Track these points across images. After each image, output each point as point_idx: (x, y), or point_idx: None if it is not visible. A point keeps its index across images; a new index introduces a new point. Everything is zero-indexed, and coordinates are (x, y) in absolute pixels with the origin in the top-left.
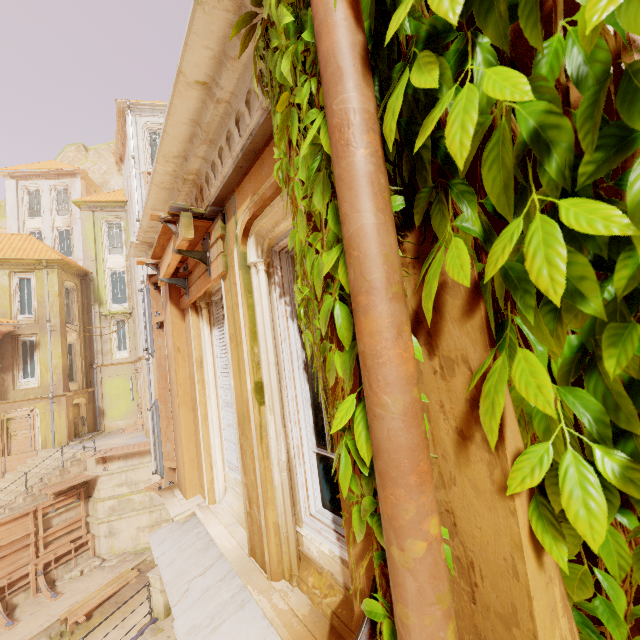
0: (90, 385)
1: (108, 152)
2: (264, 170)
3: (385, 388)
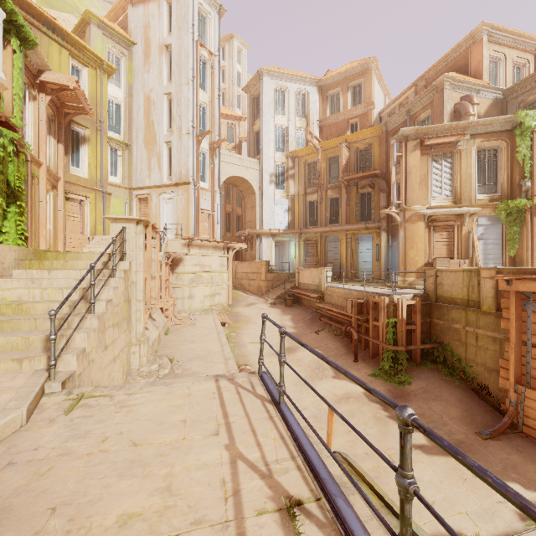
0: None
1: None
2: (490, 136)
3: (535, 159)
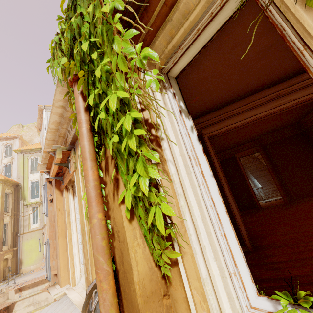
0: (15, 246)
1: (34, 126)
2: None
3: (87, 182)
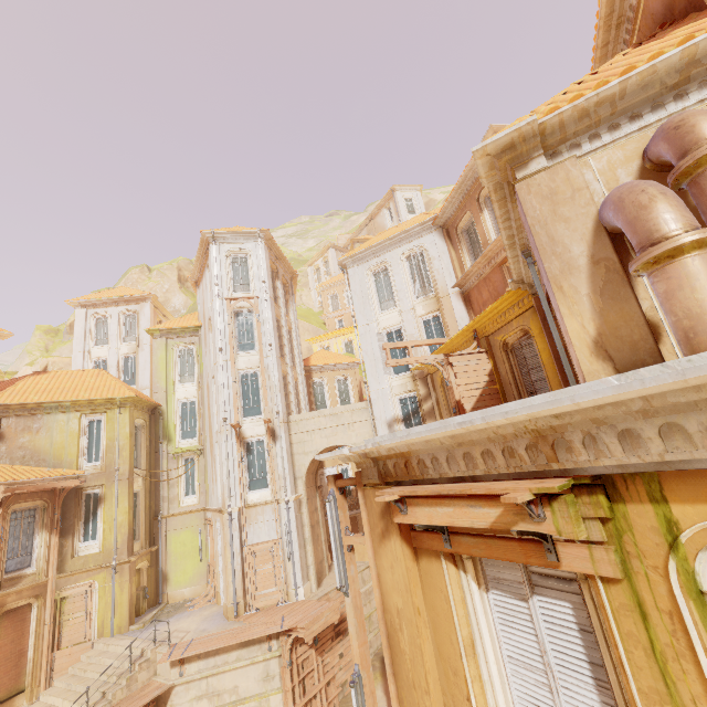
0: (153, 542)
1: (171, 271)
2: None
3: None
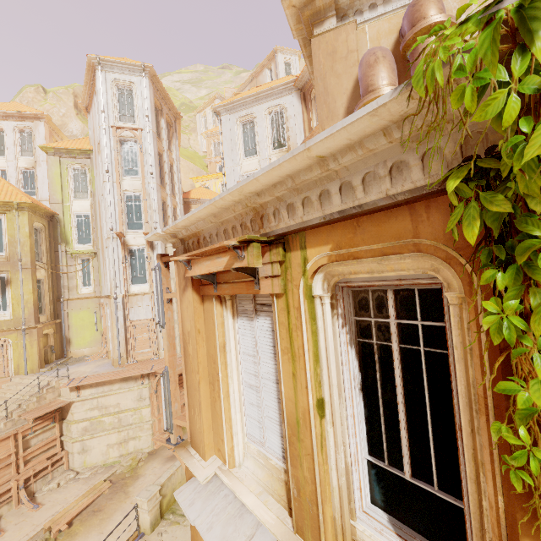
0: (57, 317)
1: (67, 96)
2: (360, 232)
3: None
